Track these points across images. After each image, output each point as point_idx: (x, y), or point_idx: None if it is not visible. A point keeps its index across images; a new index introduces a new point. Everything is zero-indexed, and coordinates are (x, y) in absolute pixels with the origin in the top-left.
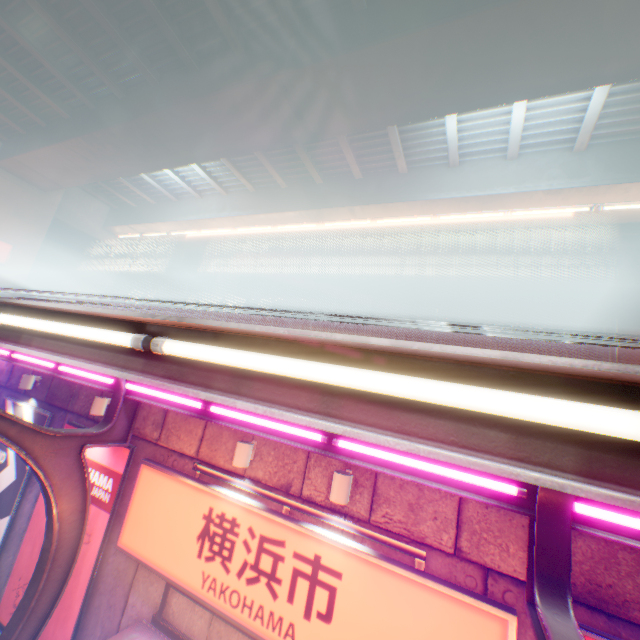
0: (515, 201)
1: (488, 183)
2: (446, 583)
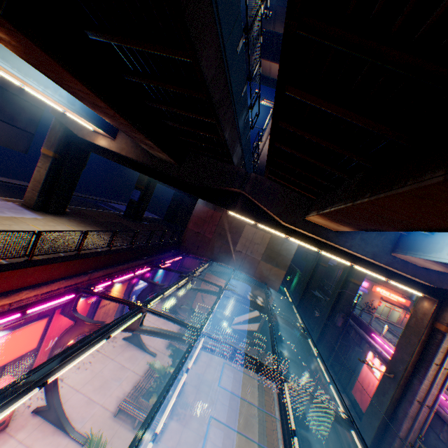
0: (36, 90)
1: (30, 73)
2: (35, 321)
